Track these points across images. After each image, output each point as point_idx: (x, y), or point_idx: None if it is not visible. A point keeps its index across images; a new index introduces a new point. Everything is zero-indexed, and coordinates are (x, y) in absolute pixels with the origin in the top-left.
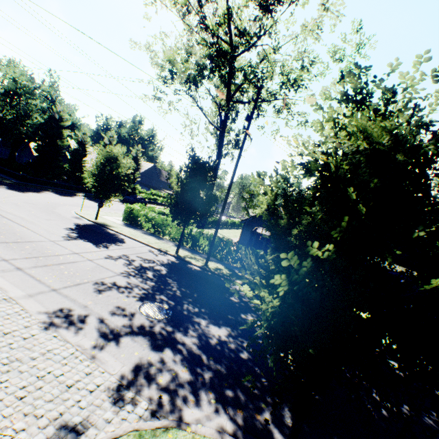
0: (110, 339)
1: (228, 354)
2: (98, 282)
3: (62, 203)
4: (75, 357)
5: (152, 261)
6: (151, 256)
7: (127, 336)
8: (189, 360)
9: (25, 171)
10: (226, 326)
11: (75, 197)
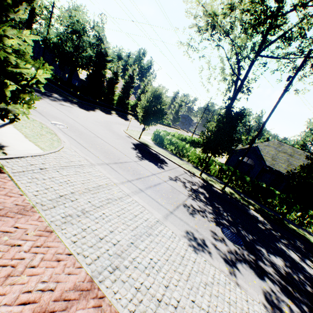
0: (232, 266)
1: (299, 286)
2: (184, 205)
3: (112, 121)
4: (228, 282)
5: (193, 183)
6: (189, 178)
7: (237, 263)
8: (285, 291)
9: (82, 93)
10: (278, 256)
11: (113, 115)
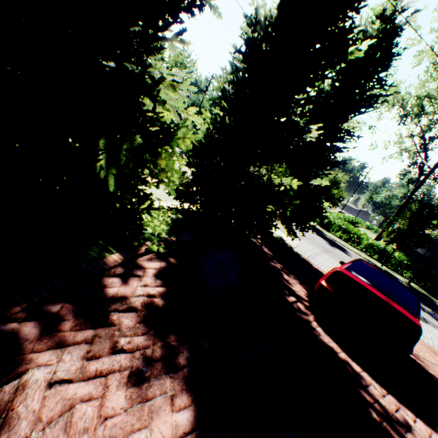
0: None
1: None
2: None
3: None
4: None
5: None
6: None
7: None
8: None
9: None
10: None
11: None
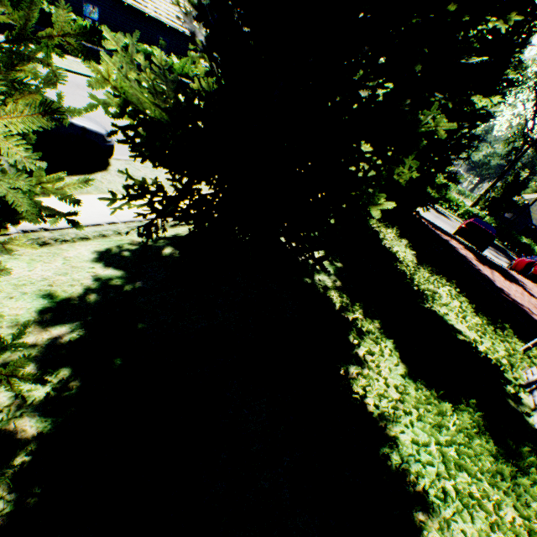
0: None
1: None
2: None
3: None
4: None
5: None
6: None
7: None
8: None
9: None
10: None
11: None
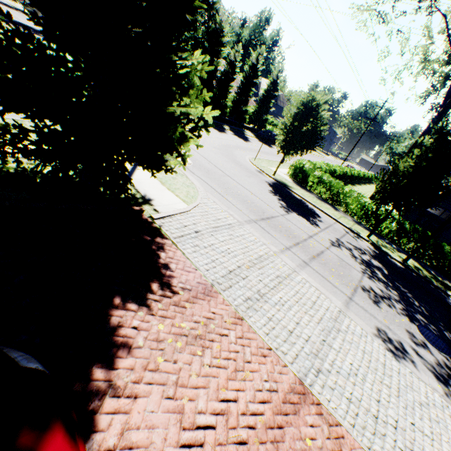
0: (444, 383)
1: None
2: (361, 287)
3: (231, 146)
4: (446, 406)
5: (362, 251)
6: (354, 242)
7: (450, 380)
8: None
9: None
10: None
11: (227, 134)
